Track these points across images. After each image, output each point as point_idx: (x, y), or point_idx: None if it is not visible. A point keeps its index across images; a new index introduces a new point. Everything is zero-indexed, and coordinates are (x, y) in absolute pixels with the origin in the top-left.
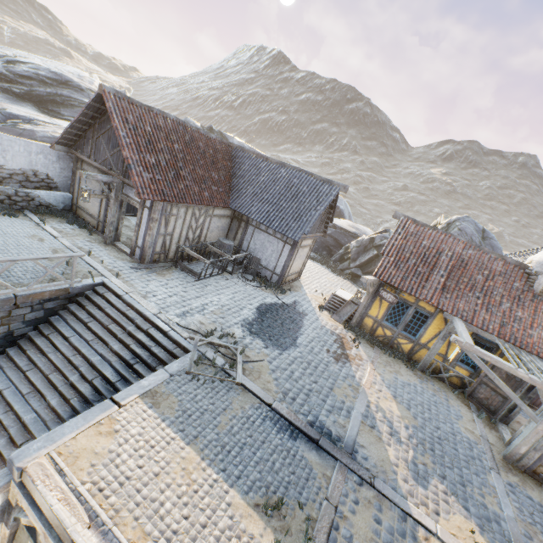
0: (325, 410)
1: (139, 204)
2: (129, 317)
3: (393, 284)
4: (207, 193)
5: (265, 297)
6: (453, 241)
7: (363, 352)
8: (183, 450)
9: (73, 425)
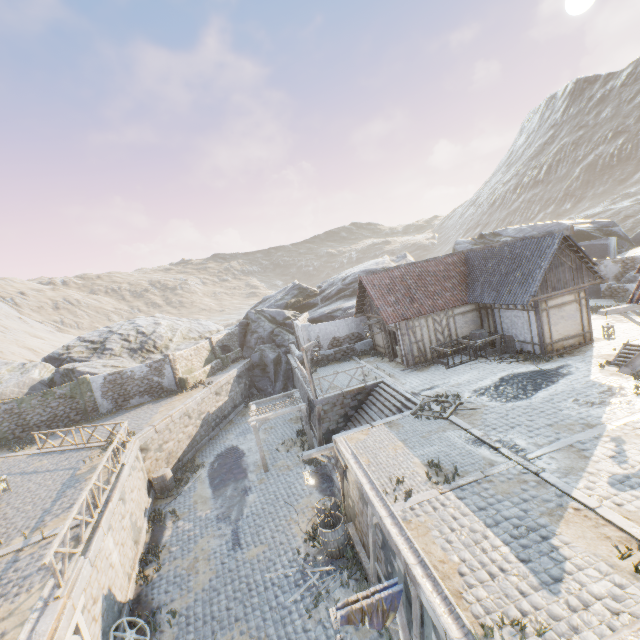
0: (525, 436)
1: (394, 328)
2: (393, 396)
3: None
4: (441, 300)
5: (517, 368)
6: None
7: None
8: (396, 442)
9: (353, 430)
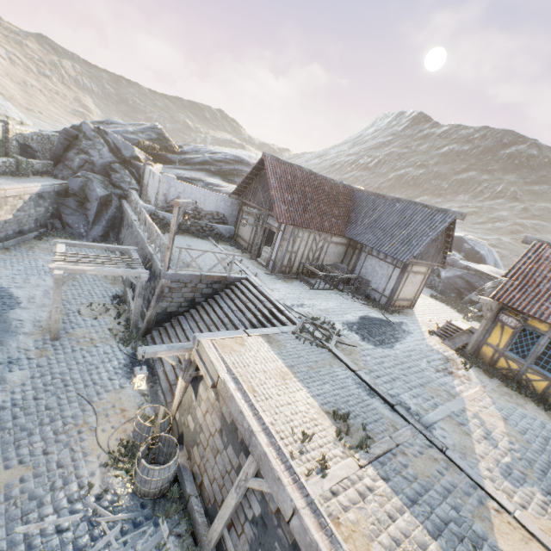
0: (408, 393)
1: (276, 229)
2: (259, 300)
3: (515, 307)
4: (327, 223)
5: (370, 312)
6: None
7: (474, 376)
8: (283, 367)
9: (223, 334)
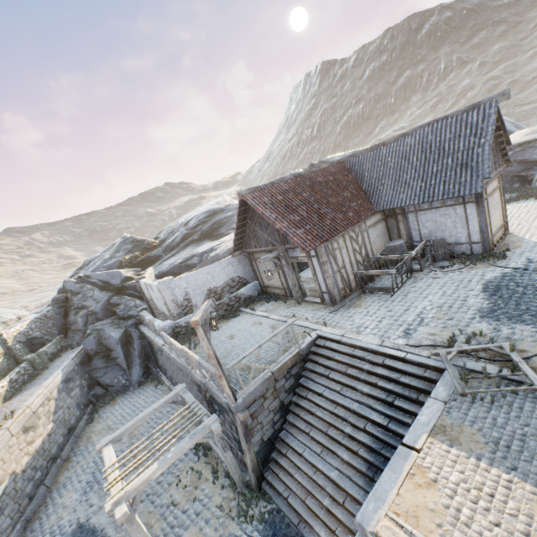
0: None
1: (306, 258)
2: (358, 357)
3: None
4: (350, 213)
5: (481, 274)
6: None
7: None
8: (536, 495)
9: (387, 480)
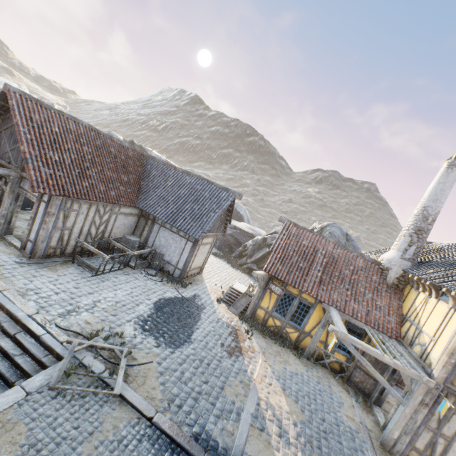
0: (213, 415)
1: (36, 198)
2: None
3: (280, 278)
4: (114, 192)
5: (165, 291)
6: (325, 241)
7: (256, 343)
8: None
9: None
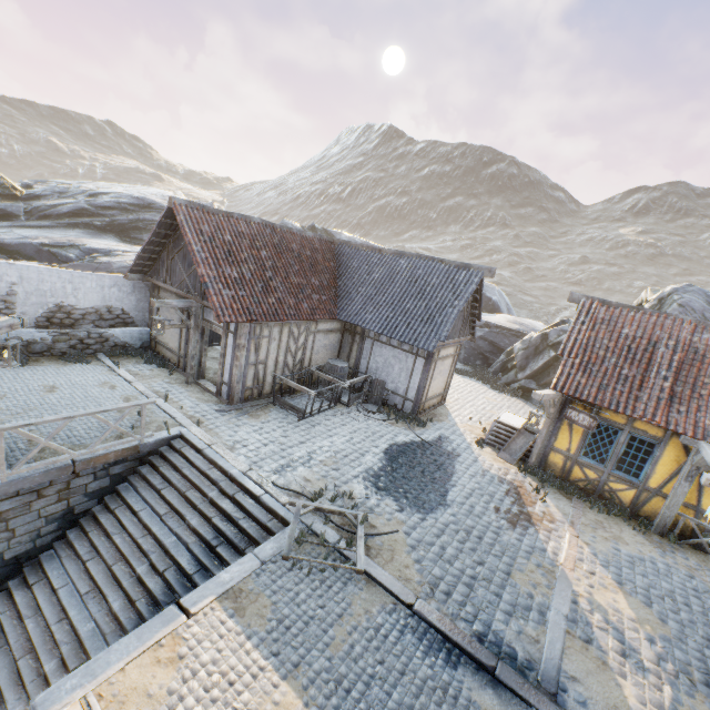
0: (501, 611)
1: (222, 330)
2: (211, 479)
3: (585, 399)
4: (306, 304)
5: (395, 434)
6: (673, 323)
7: (554, 508)
8: (277, 688)
9: (122, 648)
